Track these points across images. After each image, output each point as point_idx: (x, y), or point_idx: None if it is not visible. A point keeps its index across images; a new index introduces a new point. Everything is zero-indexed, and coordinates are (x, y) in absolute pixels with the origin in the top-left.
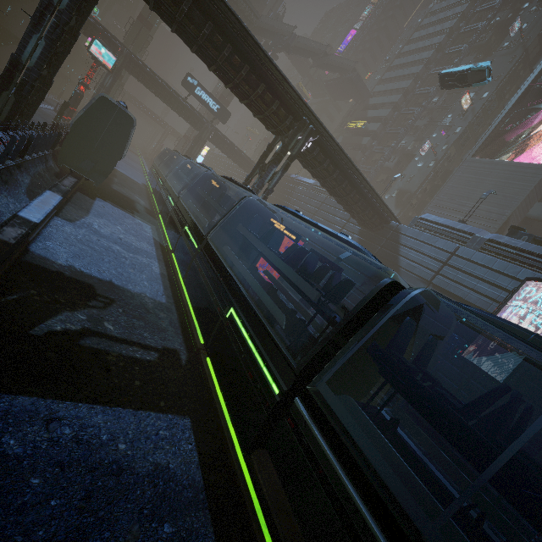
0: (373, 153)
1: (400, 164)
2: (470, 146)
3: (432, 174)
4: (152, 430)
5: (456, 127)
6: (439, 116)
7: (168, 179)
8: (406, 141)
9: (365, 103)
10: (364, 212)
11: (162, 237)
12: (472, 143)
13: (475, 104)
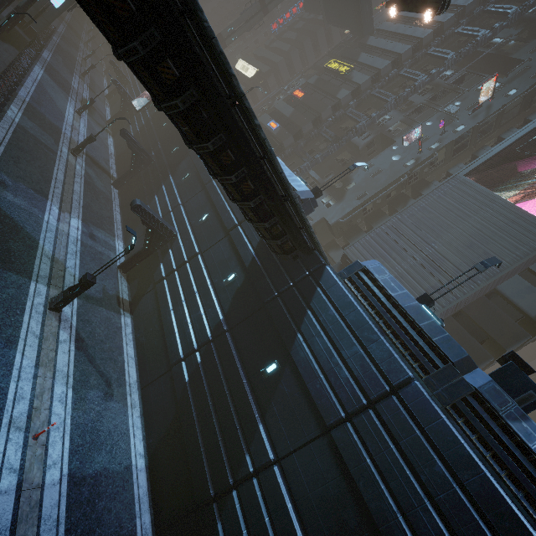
0: (345, 117)
1: (372, 147)
2: (460, 157)
3: (405, 177)
4: None
5: (459, 123)
6: (444, 99)
7: None
8: (391, 116)
9: (362, 41)
10: (262, 224)
11: None
12: (464, 155)
13: (495, 100)
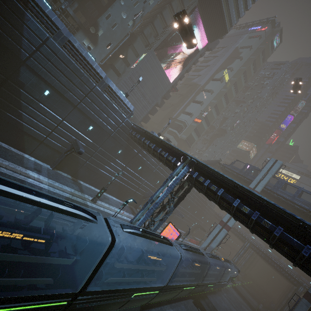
0: None
1: None
2: None
3: (129, 36)
4: (206, 308)
5: None
6: None
7: (87, 286)
8: None
9: None
10: None
11: (126, 309)
12: None
13: None
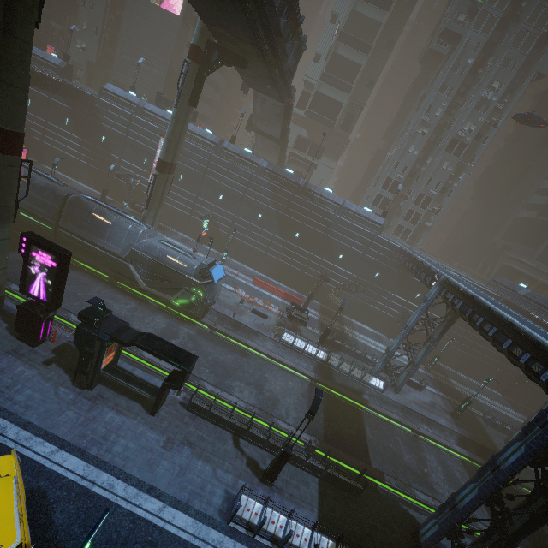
0: None
1: None
2: None
3: (109, 3)
4: None
5: None
6: None
7: None
8: None
9: None
10: (59, 93)
11: None
12: None
13: None
